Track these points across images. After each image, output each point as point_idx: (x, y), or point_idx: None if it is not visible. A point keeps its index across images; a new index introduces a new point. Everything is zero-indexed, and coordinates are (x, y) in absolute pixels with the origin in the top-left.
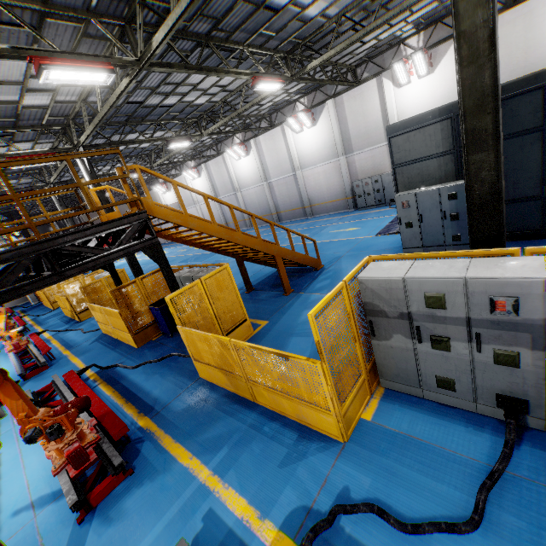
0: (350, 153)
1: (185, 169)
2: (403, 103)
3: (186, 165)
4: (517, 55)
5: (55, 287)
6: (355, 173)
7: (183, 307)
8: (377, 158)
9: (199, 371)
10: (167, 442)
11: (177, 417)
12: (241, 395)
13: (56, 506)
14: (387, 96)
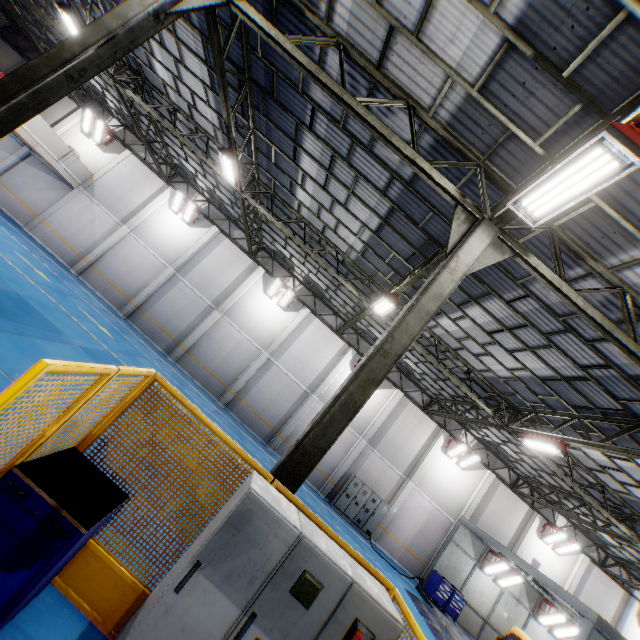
0: (372, 446)
1: (180, 188)
2: (435, 464)
3: (190, 189)
4: (498, 518)
5: None
6: (358, 466)
7: None
8: (386, 477)
9: None
10: None
11: None
12: None
13: None
14: (434, 448)
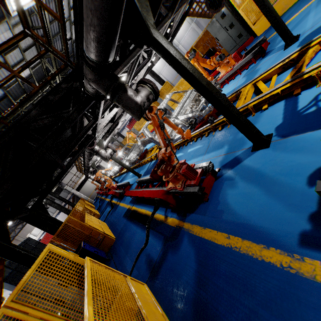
0: None
1: None
2: None
3: None
4: None
5: (136, 127)
6: None
7: (235, 3)
8: None
9: (257, 32)
10: (274, 34)
11: (266, 37)
12: (297, 1)
13: (244, 74)
14: None
